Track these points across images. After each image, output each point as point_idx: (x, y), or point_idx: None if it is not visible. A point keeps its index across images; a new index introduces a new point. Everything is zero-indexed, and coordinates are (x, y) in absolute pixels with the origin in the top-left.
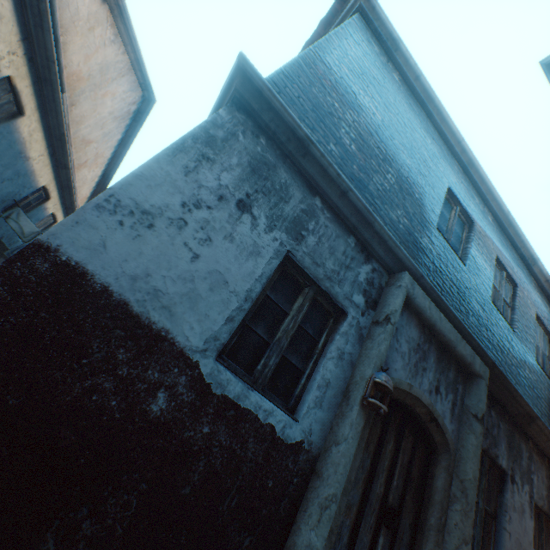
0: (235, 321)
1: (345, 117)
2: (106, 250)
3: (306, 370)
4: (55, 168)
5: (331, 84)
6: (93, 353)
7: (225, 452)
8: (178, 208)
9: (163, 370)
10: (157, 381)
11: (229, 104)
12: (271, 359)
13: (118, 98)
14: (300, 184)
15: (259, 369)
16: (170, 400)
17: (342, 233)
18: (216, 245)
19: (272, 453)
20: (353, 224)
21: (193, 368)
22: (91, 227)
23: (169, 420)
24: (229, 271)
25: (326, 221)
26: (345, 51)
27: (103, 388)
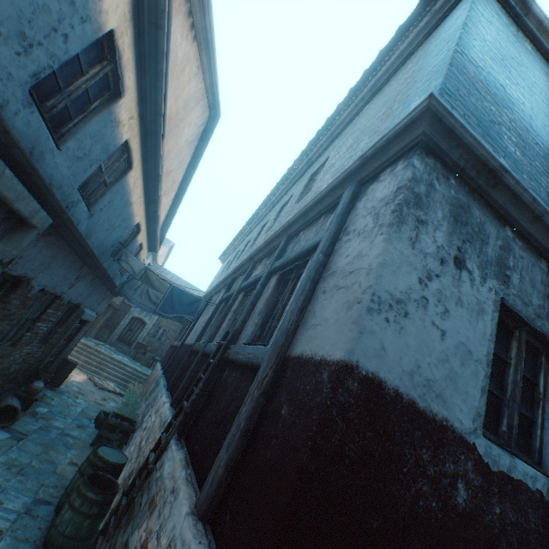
0: (486, 391)
1: (502, 120)
2: (385, 352)
3: (536, 419)
4: (146, 204)
5: (482, 85)
6: (407, 460)
7: (515, 528)
8: (417, 286)
9: (454, 460)
10: (453, 472)
11: (418, 151)
12: (513, 419)
13: (192, 125)
14: (490, 217)
15: (505, 430)
16: (466, 488)
17: (534, 259)
18: (452, 314)
19: (546, 518)
20: (545, 247)
21: (472, 450)
22: (370, 333)
23: (471, 508)
24: (468, 339)
25: (519, 251)
26: (481, 37)
27: (423, 492)
